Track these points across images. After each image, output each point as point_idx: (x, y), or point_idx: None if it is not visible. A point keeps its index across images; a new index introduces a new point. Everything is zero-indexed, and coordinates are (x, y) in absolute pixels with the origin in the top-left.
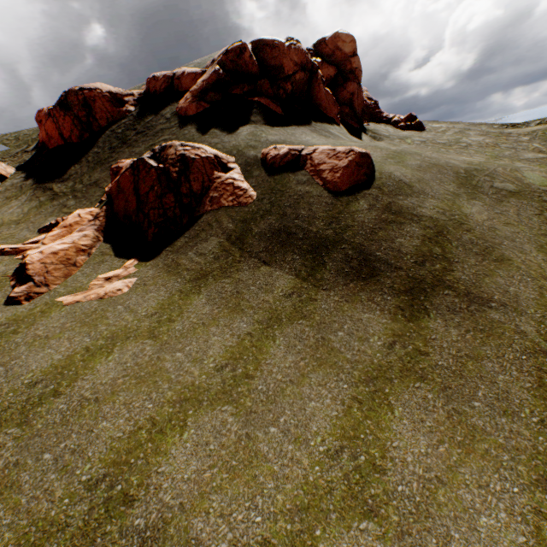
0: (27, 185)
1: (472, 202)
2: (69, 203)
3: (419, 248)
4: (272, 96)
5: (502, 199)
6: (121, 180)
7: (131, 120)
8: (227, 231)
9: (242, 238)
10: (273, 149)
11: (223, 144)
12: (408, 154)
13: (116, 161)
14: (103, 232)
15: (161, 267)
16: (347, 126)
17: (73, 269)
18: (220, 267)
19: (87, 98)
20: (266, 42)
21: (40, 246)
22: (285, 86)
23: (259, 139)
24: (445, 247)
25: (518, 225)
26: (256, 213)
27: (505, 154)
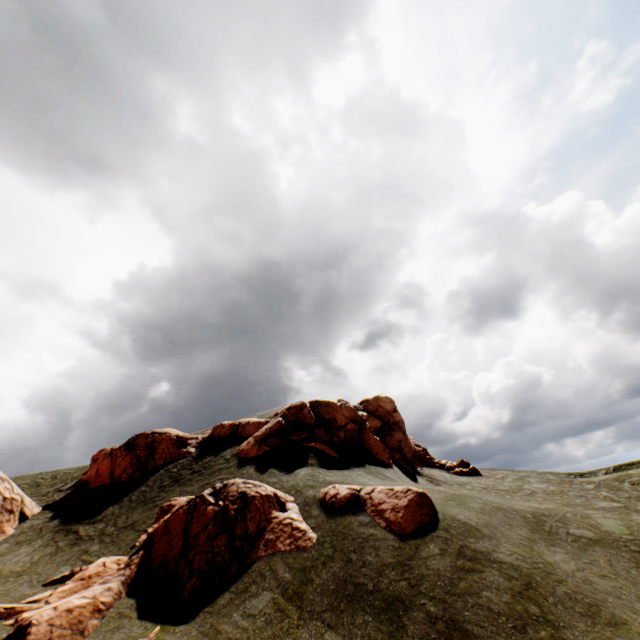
0: (49, 527)
1: (552, 549)
2: (92, 549)
3: (510, 602)
4: (327, 441)
5: (585, 547)
6: (172, 518)
7: (189, 459)
8: (283, 581)
9: (301, 590)
10: (332, 488)
11: (281, 482)
12: (468, 496)
13: (163, 500)
14: (129, 584)
15: (195, 637)
16: (400, 470)
17: (78, 639)
18: (273, 634)
19: (155, 440)
20: (321, 401)
21: (43, 605)
22: (339, 433)
23: (317, 478)
24: (541, 602)
25: (616, 578)
26: (317, 558)
27: (576, 501)
